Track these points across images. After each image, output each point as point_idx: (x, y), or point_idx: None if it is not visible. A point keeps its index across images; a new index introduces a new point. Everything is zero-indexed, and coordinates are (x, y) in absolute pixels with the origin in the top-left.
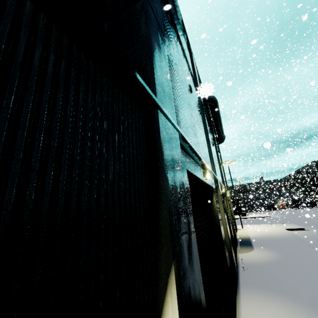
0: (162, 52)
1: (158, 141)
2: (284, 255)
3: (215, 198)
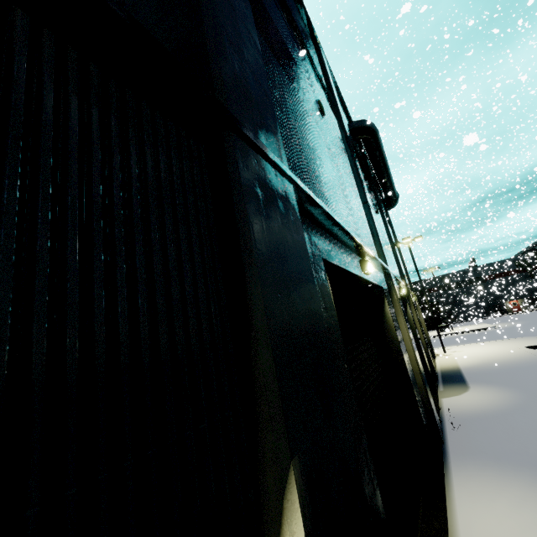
0: (241, 22)
1: (237, 201)
2: (529, 395)
3: (388, 306)
